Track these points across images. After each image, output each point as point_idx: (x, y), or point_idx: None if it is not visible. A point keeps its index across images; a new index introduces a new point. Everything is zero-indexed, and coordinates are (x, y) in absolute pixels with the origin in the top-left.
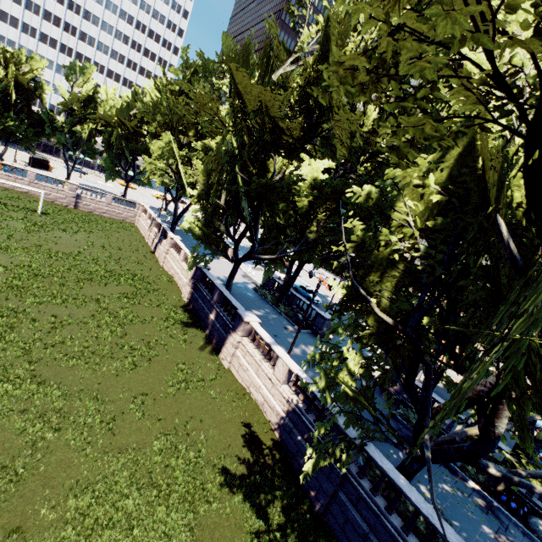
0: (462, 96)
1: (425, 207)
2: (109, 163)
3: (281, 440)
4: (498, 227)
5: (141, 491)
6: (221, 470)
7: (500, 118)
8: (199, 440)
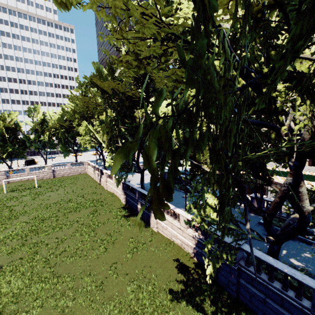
0: None
1: None
2: (63, 147)
3: (199, 261)
4: None
5: None
6: (169, 291)
7: None
8: (152, 278)
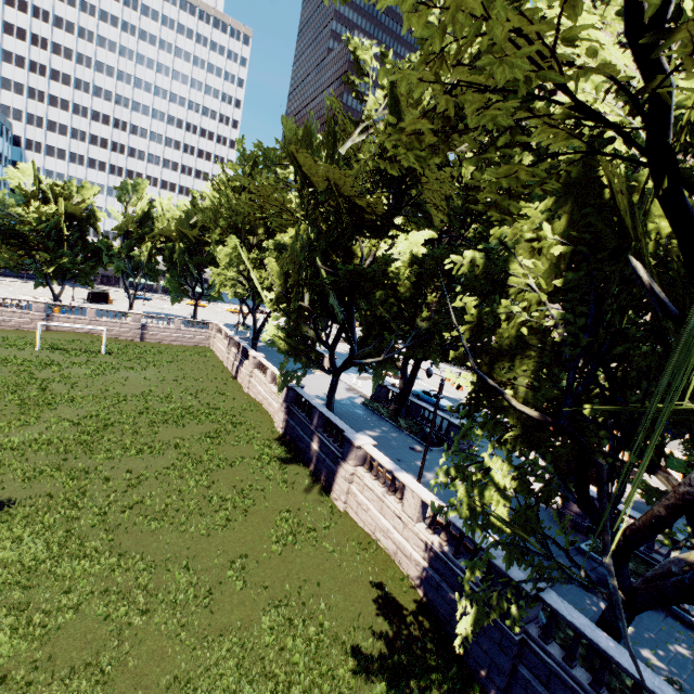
0: (550, 130)
1: (548, 263)
2: (173, 282)
3: (428, 601)
4: (634, 271)
5: (253, 685)
6: (353, 649)
7: (603, 145)
8: (319, 611)
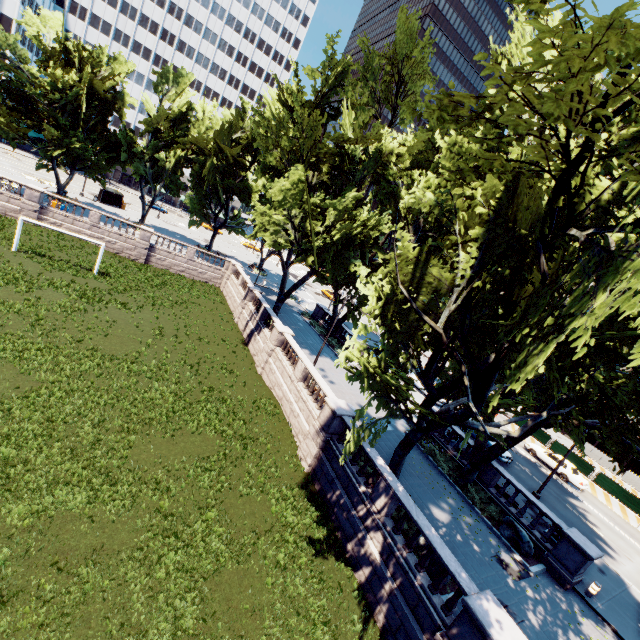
0: None
1: None
2: (196, 203)
3: None
4: None
5: None
6: None
7: None
8: None
